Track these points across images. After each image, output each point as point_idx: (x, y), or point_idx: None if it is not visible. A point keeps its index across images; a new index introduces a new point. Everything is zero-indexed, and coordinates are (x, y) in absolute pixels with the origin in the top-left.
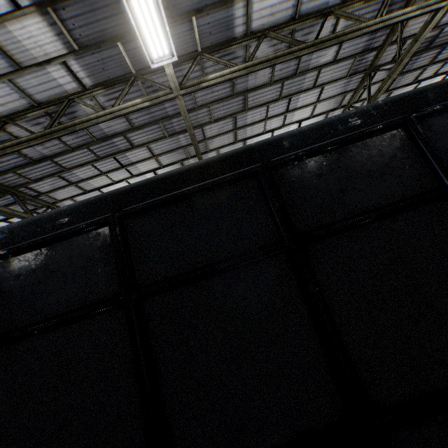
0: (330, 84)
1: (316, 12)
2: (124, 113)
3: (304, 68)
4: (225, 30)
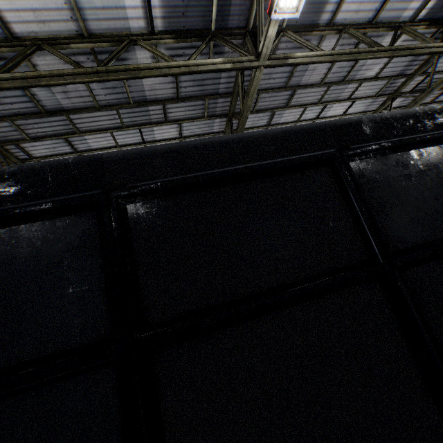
0: (361, 99)
1: (389, 23)
2: (200, 70)
3: (350, 78)
4: (314, 13)
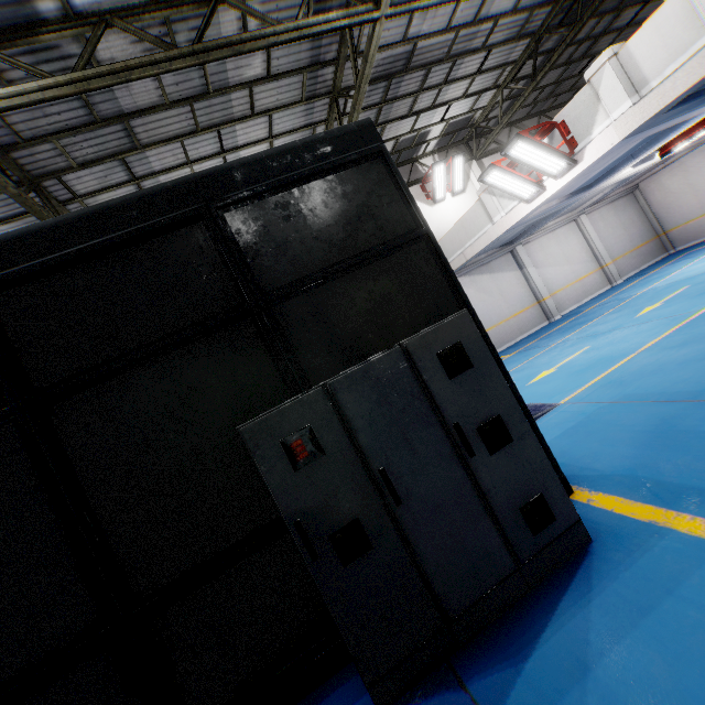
0: (279, 111)
1: None
2: None
3: (221, 84)
4: (14, 4)
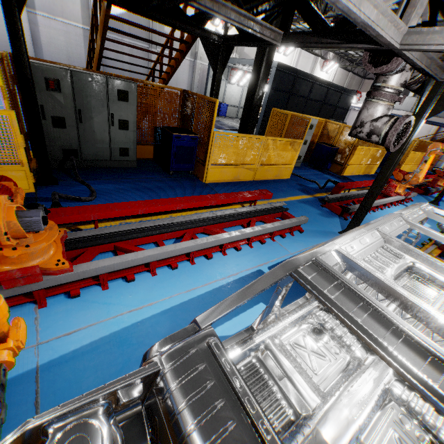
0: None
1: None
2: None
3: None
4: None
